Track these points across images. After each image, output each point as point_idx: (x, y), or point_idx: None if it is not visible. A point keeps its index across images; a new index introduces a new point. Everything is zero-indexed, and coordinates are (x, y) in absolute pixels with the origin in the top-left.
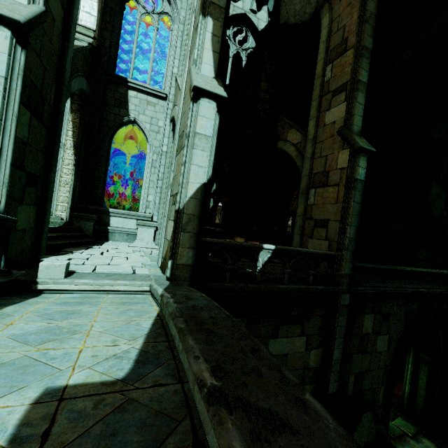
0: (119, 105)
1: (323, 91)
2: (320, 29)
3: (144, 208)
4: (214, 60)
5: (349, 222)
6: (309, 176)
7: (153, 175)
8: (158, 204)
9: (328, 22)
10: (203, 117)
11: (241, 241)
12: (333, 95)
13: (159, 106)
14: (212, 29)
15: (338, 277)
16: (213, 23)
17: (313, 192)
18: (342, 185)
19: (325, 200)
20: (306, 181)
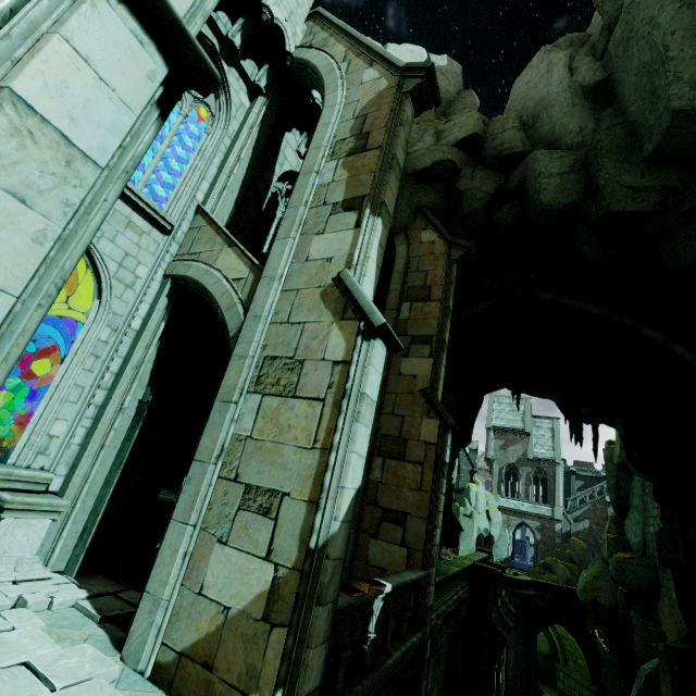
0: None
1: (398, 329)
2: (394, 254)
3: (32, 454)
4: (376, 277)
5: (438, 523)
6: (373, 435)
7: (87, 373)
8: (77, 447)
9: (406, 254)
10: (374, 368)
11: (368, 589)
12: (413, 341)
13: (149, 238)
14: (380, 236)
15: (423, 612)
16: (382, 229)
17: (380, 462)
18: (429, 466)
19: (402, 481)
20: (370, 443)
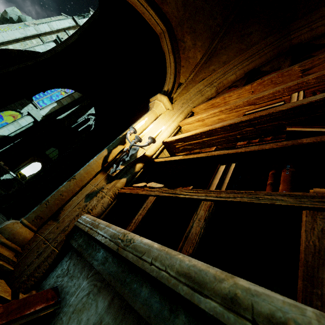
0: (21, 104)
1: None
2: None
3: None
4: (48, 112)
5: None
6: None
7: None
8: None
9: None
10: (25, 120)
11: (2, 163)
12: None
13: None
14: (55, 106)
15: None
16: (57, 105)
17: None
18: None
19: None
20: None
